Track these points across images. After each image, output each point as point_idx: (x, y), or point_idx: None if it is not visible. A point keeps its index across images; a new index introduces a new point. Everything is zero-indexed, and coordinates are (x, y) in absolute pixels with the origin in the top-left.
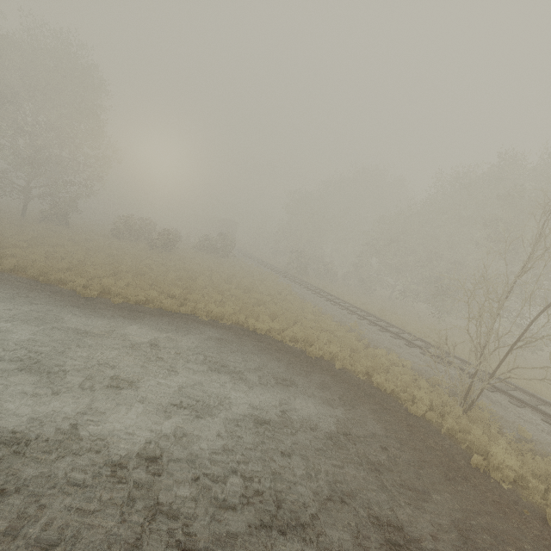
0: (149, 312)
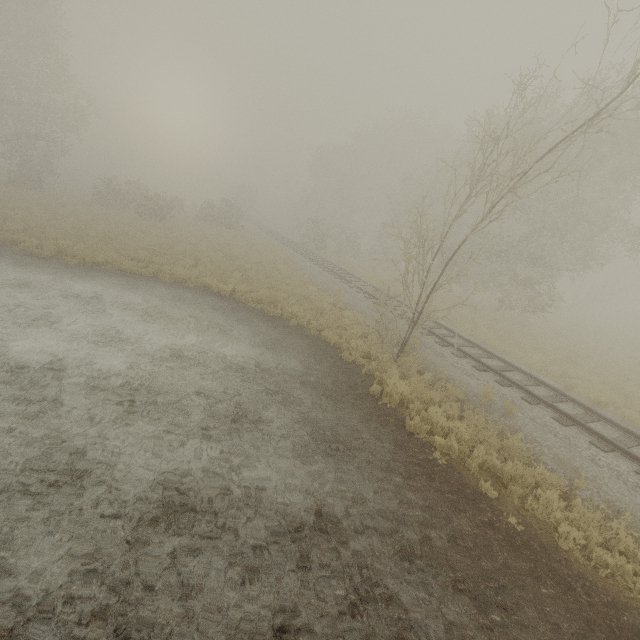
0: (105, 273)
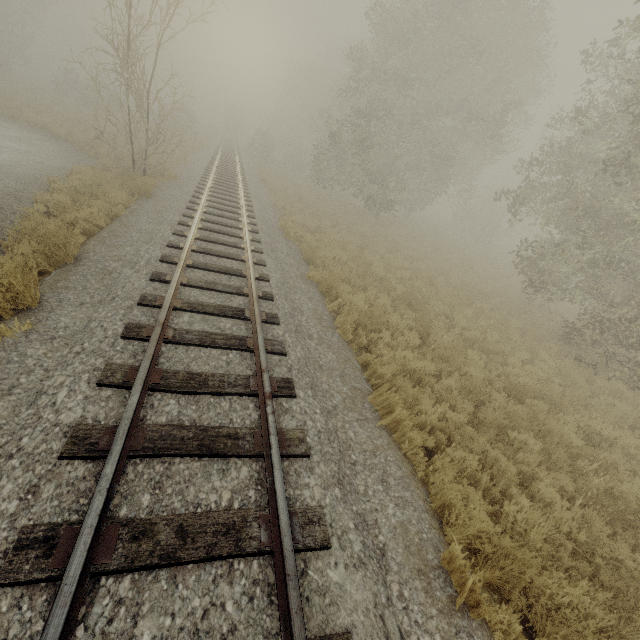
0: None
